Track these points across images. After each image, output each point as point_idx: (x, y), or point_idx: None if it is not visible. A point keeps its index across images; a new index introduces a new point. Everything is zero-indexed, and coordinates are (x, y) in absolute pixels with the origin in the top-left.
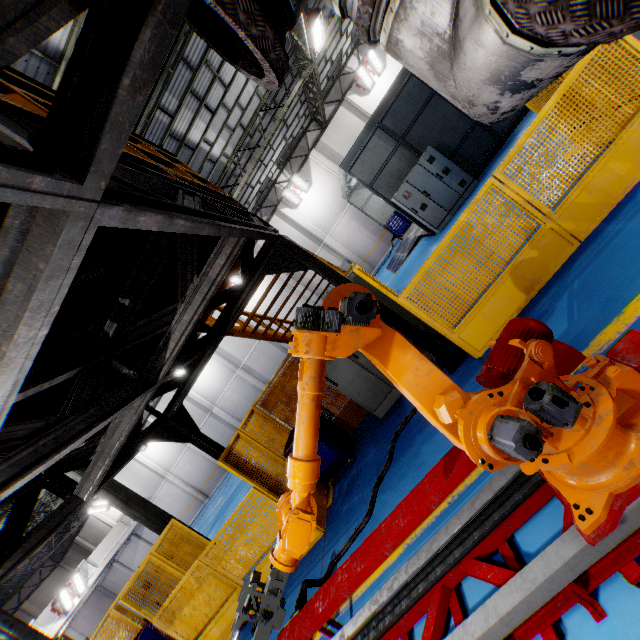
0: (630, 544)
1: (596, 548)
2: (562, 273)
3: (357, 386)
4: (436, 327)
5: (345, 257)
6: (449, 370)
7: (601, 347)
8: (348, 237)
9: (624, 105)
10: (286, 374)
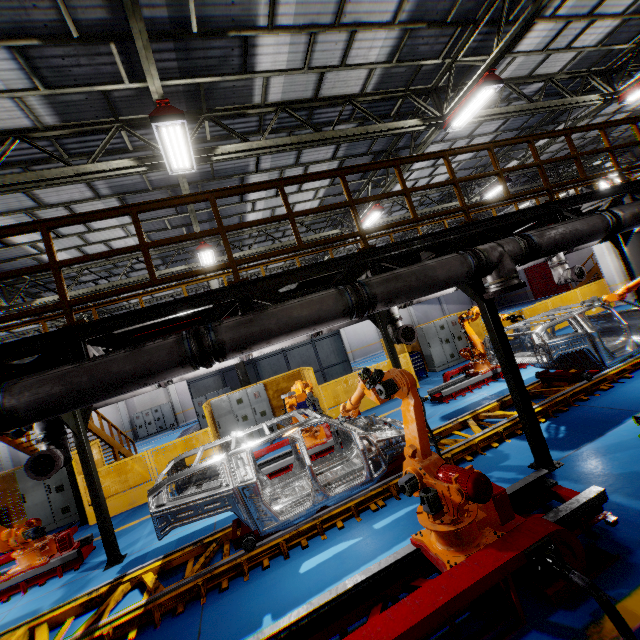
0: (16, 591)
1: (4, 585)
2: (143, 504)
3: (37, 509)
4: (84, 499)
5: (172, 400)
6: (79, 525)
7: (99, 538)
8: (185, 388)
9: (220, 451)
10: (8, 478)
